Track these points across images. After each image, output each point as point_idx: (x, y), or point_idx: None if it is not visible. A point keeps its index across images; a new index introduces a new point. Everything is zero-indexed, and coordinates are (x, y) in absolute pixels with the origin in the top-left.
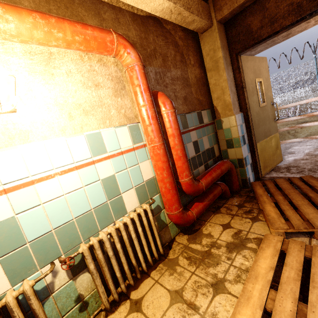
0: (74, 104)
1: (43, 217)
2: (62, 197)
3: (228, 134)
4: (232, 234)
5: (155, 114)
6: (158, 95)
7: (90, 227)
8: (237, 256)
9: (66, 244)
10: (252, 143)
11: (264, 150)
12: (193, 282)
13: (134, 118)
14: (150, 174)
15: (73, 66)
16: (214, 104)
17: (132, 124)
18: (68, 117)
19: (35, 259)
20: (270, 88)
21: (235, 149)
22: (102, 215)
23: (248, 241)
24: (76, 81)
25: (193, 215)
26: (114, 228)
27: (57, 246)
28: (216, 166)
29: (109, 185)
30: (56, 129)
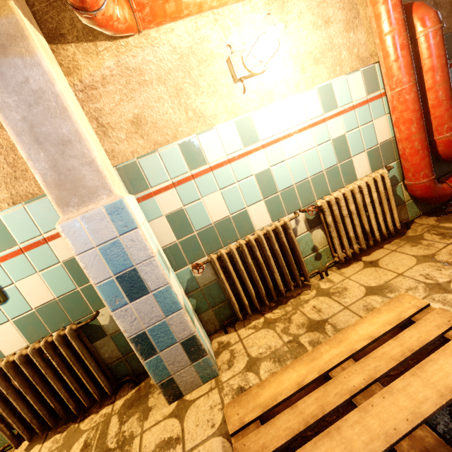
0: (305, 54)
1: (287, 172)
2: (300, 155)
3: None
4: None
5: (407, 40)
6: (412, 8)
7: (322, 188)
8: None
9: (304, 200)
10: None
11: None
12: (449, 250)
13: (369, 58)
14: (386, 134)
15: (303, 5)
16: None
17: (366, 67)
18: (300, 70)
19: (284, 206)
20: None
21: None
22: (332, 178)
23: None
24: (306, 23)
25: (450, 189)
26: (348, 189)
27: (297, 199)
28: None
29: (339, 146)
30: (292, 86)
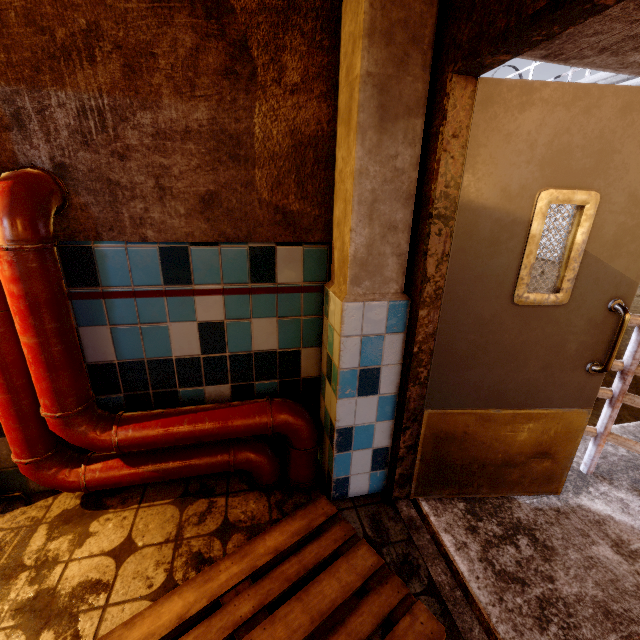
0: None
1: None
2: None
3: (331, 343)
4: (89, 579)
5: None
6: None
7: None
8: (1, 633)
9: None
10: (404, 402)
11: (458, 437)
12: None
13: None
14: None
15: None
16: (333, 236)
17: None
18: None
19: None
20: (639, 243)
21: (331, 393)
22: None
23: (62, 627)
24: None
25: (80, 481)
26: None
27: None
28: (224, 410)
29: None
30: None
